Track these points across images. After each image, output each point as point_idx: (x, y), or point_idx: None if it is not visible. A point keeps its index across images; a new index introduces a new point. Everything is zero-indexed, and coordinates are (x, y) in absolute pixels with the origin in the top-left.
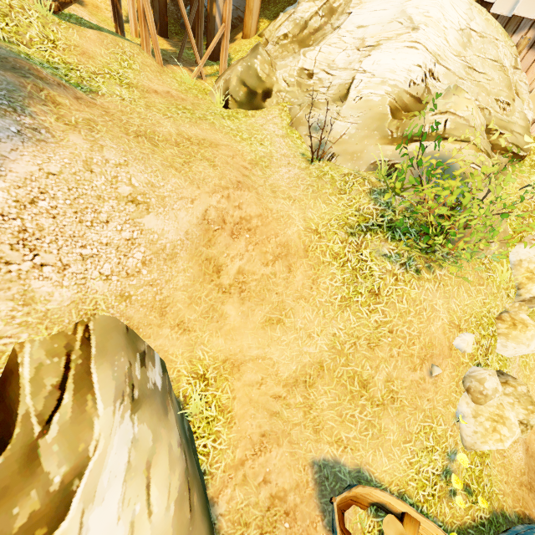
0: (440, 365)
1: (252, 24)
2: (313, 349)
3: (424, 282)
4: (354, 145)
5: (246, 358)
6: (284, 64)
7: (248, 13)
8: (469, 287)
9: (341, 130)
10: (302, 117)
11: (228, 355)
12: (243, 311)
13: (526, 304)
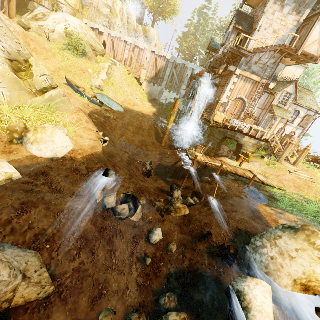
0: (86, 72)
1: (14, 15)
2: (57, 65)
3: (78, 59)
4: (59, 40)
5: None
6: (33, 23)
7: (11, 10)
8: (89, 64)
9: (55, 38)
10: (42, 34)
11: None
12: (38, 56)
13: (107, 76)
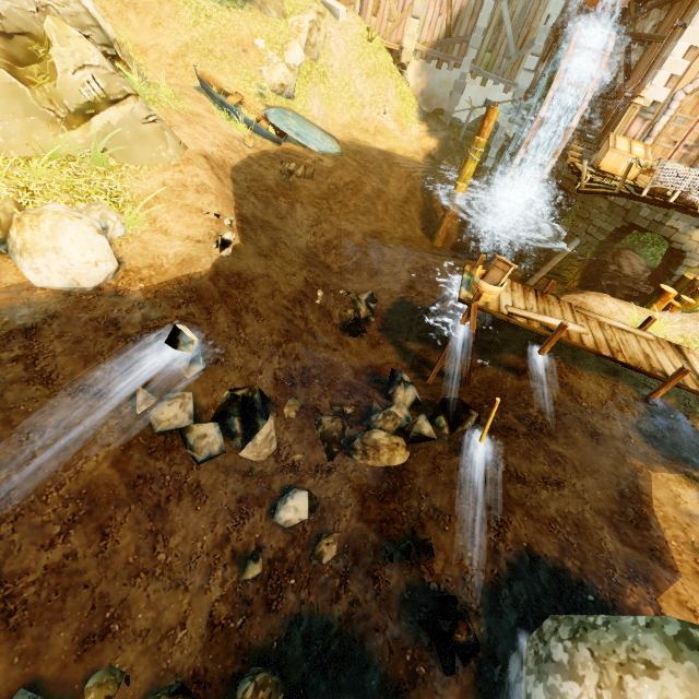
0: (249, 50)
1: None
2: (182, 39)
3: (233, 13)
4: None
5: (148, 47)
6: None
7: None
8: (260, 23)
9: None
10: None
11: (138, 44)
12: (140, 20)
13: (308, 55)
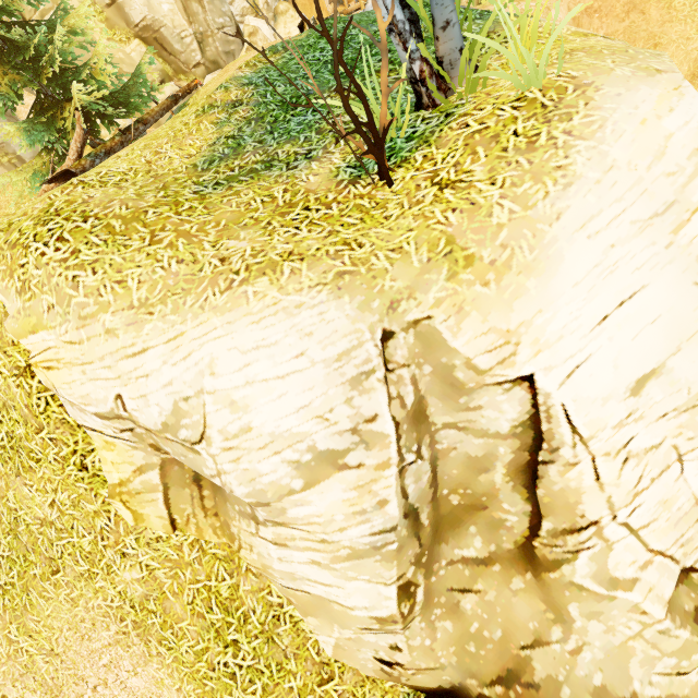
0: None
1: None
2: (696, 45)
3: None
4: None
5: None
6: None
7: None
8: None
9: None
10: None
11: None
12: None
13: None
